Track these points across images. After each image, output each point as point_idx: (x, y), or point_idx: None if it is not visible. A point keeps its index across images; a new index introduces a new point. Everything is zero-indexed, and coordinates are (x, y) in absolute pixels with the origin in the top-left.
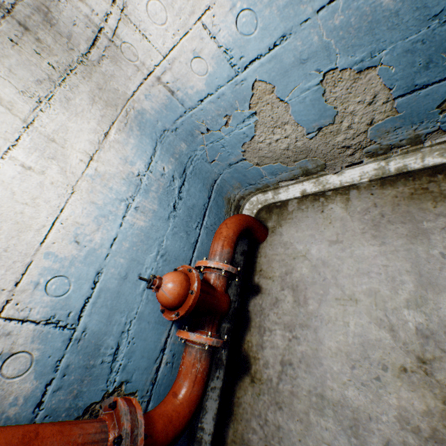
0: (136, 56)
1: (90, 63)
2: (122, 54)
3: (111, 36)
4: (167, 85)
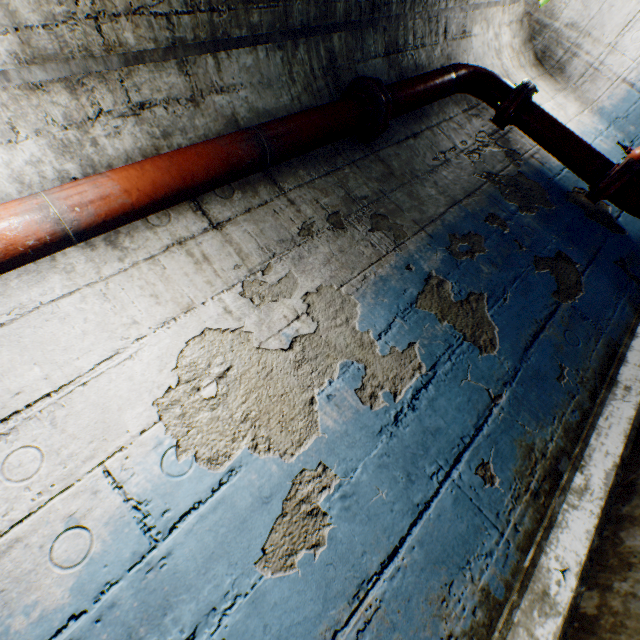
0: (610, 72)
1: (575, 88)
2: (600, 75)
3: (597, 67)
4: (629, 82)
